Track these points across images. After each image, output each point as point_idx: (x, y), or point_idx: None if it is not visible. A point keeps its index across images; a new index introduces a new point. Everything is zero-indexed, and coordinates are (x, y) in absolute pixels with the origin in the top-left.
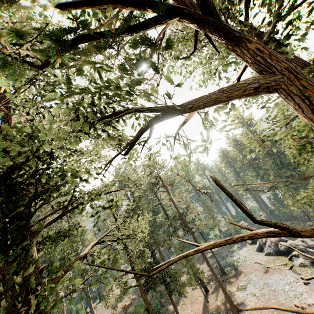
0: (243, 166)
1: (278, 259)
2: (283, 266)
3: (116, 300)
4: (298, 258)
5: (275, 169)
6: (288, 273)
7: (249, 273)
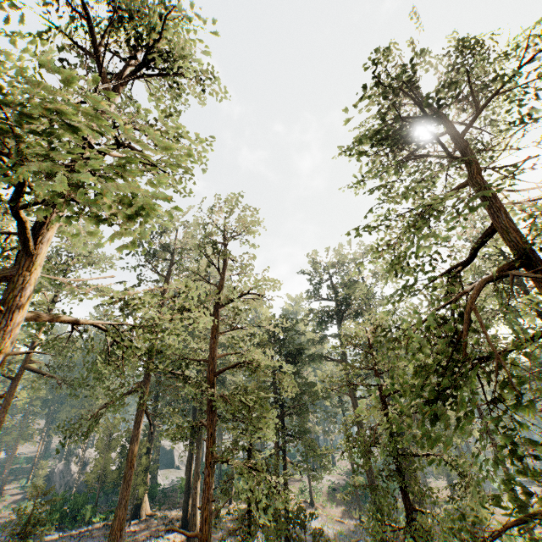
0: None
1: None
2: None
3: None
4: None
5: None
6: None
7: None
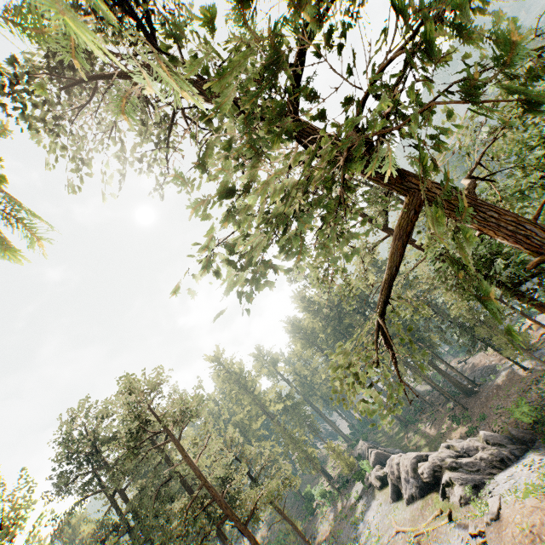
0: (328, 338)
1: (428, 505)
2: (439, 518)
3: None
4: (453, 487)
5: (371, 330)
6: (450, 531)
7: None
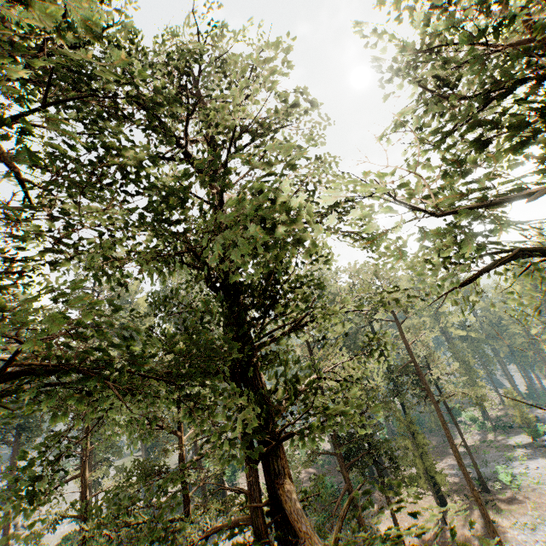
0: None
1: None
2: None
3: (304, 462)
4: None
5: None
6: None
7: (545, 507)
